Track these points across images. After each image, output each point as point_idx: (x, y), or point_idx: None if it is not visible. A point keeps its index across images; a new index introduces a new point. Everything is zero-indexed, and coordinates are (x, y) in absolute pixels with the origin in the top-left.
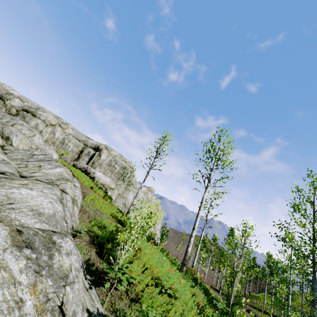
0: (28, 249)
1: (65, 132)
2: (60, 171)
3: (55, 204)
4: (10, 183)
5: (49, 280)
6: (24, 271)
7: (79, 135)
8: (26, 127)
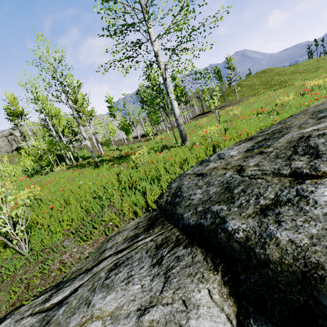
0: None
1: None
2: None
3: None
4: None
5: None
6: None
7: None
8: None
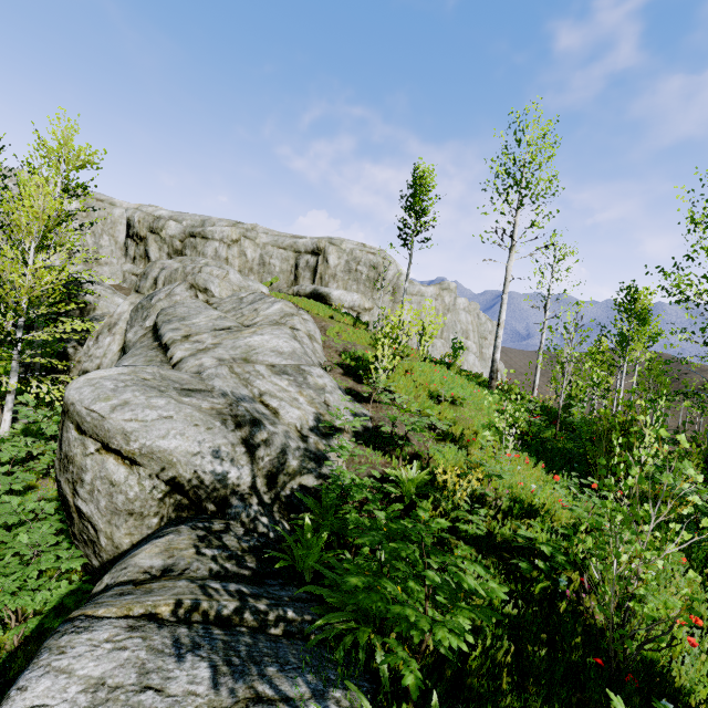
0: (286, 375)
1: (257, 244)
2: (279, 307)
3: (290, 342)
4: (241, 334)
5: (310, 390)
6: (289, 386)
7: (281, 240)
8: (213, 265)
